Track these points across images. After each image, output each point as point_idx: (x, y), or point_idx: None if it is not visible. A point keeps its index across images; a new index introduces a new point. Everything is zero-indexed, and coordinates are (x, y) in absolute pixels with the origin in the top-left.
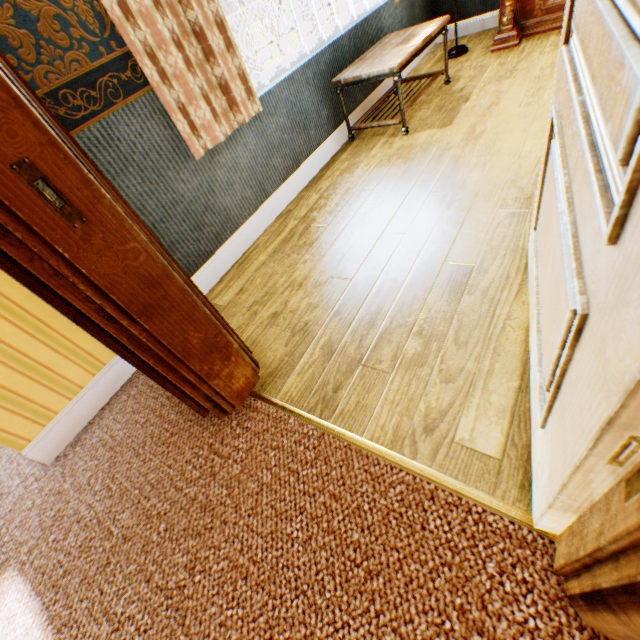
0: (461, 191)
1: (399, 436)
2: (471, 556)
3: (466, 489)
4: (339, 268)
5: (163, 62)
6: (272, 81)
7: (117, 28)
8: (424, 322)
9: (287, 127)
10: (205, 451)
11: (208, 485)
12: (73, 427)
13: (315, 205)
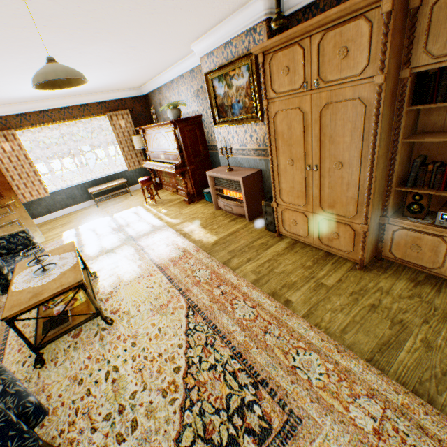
0: (68, 226)
1: None
2: None
3: None
4: None
5: (21, 186)
6: (66, 187)
7: (10, 182)
8: None
9: (66, 198)
10: None
11: None
12: None
13: (61, 218)
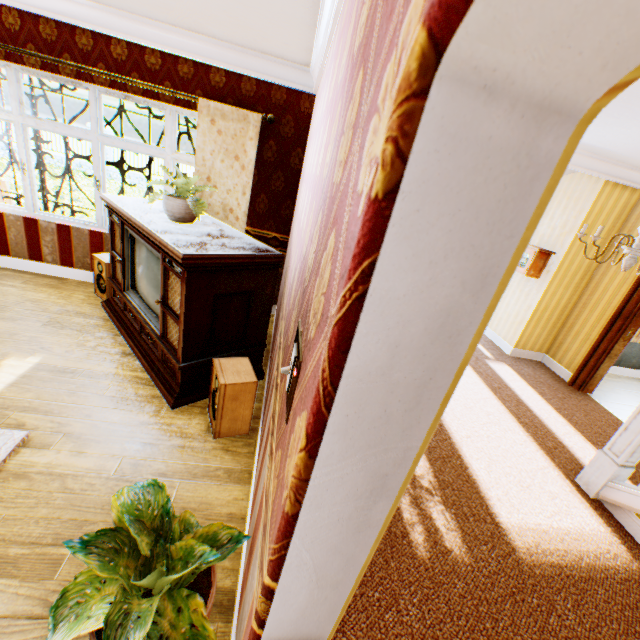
0: None
1: None
2: None
3: None
4: (635, 401)
5: None
6: None
7: None
8: None
9: None
10: (568, 389)
11: (569, 393)
12: (519, 355)
13: (633, 384)
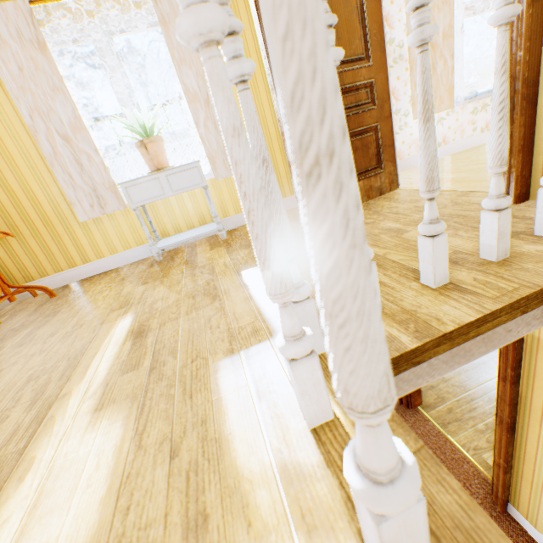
0: None
1: (464, 445)
2: (471, 476)
3: (477, 465)
4: (464, 383)
5: None
6: None
7: None
8: (489, 422)
9: None
10: (399, 414)
11: None
12: None
13: None
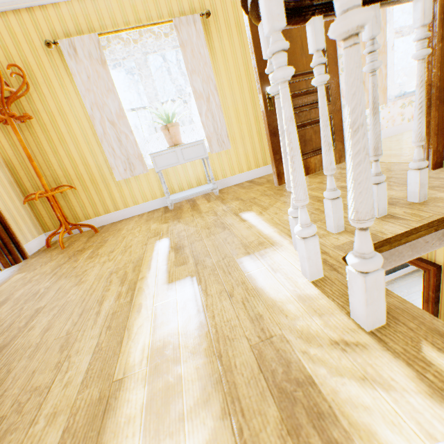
0: None
1: None
2: None
3: None
4: None
5: None
6: None
7: None
8: None
9: None
10: None
11: None
12: None
13: (395, 289)
